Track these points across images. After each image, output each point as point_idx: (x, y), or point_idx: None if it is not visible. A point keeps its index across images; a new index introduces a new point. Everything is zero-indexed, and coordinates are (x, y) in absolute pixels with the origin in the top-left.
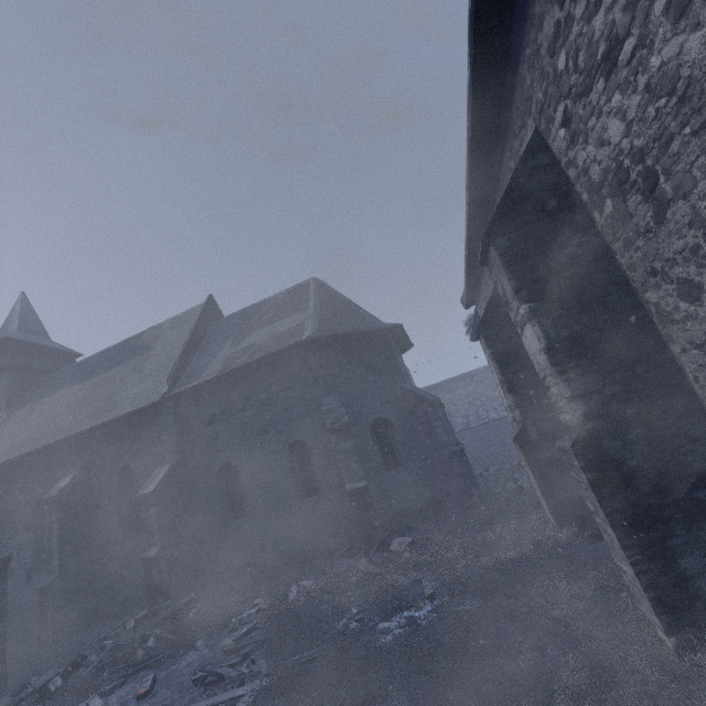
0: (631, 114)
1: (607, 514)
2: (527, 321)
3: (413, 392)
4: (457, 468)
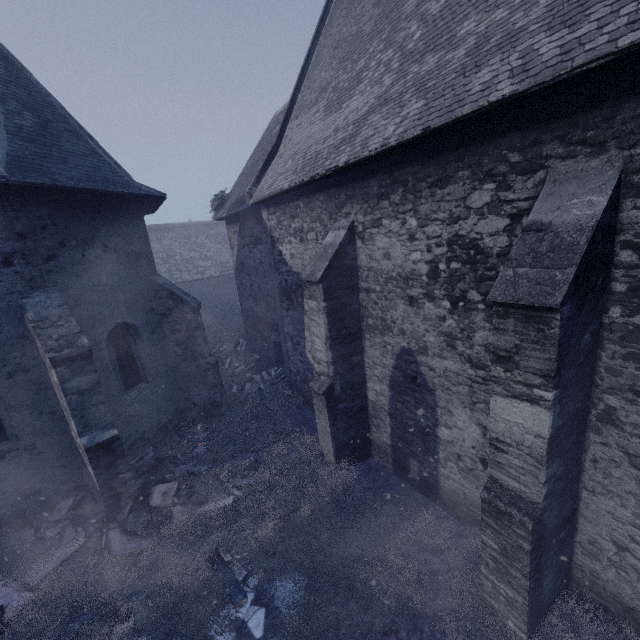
0: None
1: (530, 571)
2: (548, 409)
3: (171, 292)
4: (211, 380)
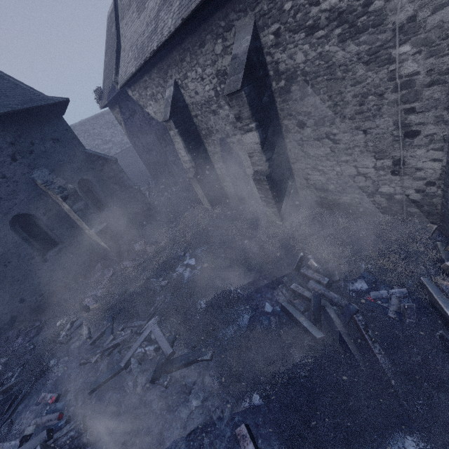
0: (310, 57)
1: (273, 196)
2: (255, 131)
3: (98, 156)
4: (140, 198)
